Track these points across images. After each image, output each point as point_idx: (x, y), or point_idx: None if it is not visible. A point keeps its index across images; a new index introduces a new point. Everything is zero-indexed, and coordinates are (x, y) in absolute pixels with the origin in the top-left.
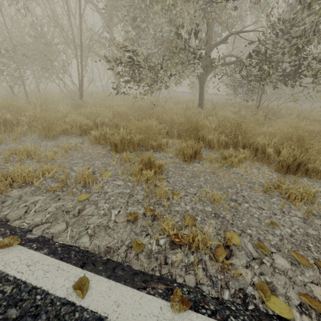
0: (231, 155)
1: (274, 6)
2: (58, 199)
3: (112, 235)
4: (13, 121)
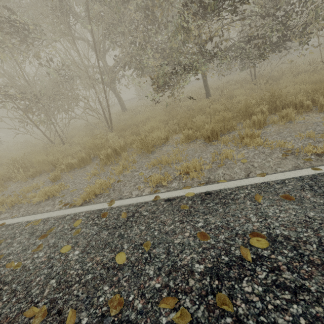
0: (286, 114)
1: (259, 1)
2: (231, 167)
3: (287, 164)
4: (111, 153)
